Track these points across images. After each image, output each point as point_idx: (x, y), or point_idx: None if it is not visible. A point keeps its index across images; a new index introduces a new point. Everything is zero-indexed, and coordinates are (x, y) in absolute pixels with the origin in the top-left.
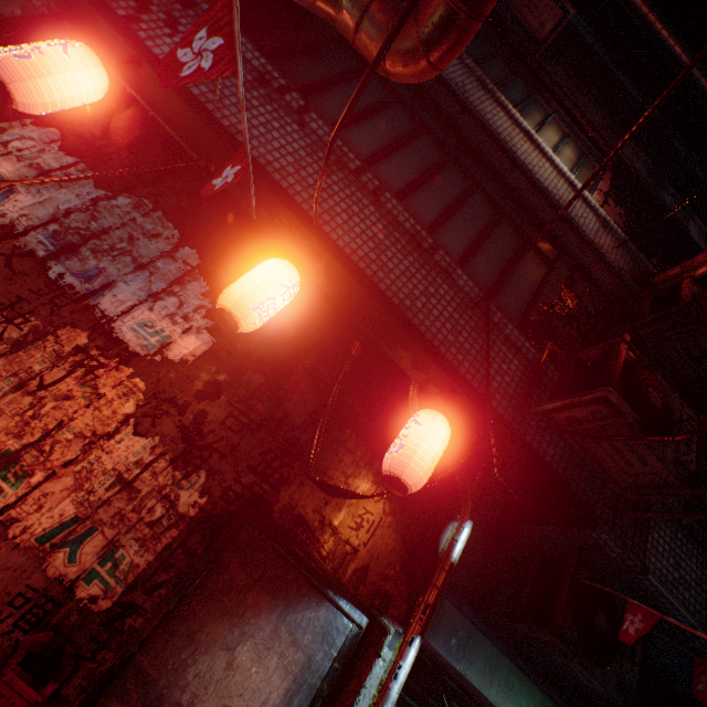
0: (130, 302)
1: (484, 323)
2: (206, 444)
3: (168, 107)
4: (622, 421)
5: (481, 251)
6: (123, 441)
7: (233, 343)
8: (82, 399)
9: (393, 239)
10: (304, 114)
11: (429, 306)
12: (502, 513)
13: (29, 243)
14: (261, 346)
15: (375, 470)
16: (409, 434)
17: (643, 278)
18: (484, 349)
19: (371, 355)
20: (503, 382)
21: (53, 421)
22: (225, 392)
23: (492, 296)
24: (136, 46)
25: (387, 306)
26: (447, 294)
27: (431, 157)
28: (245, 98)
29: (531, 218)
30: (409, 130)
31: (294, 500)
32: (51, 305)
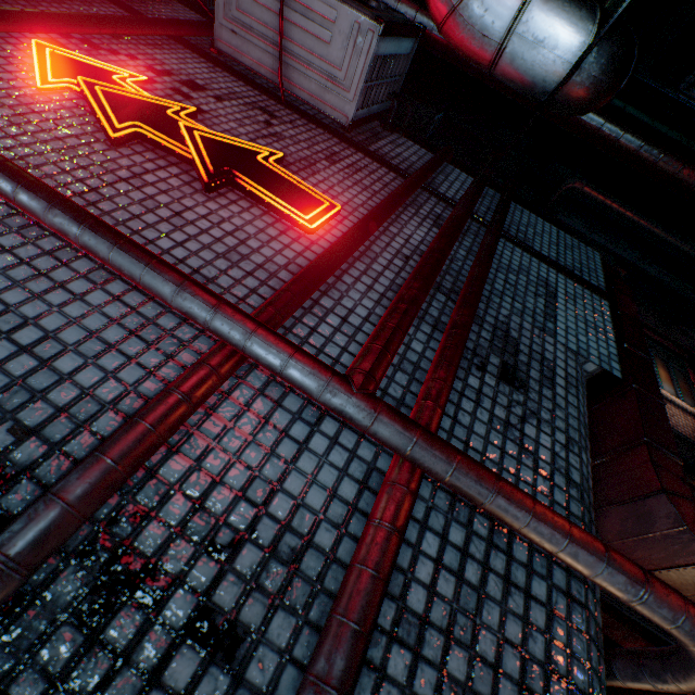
0: None
1: None
2: None
3: None
4: None
5: None
6: None
7: None
8: None
9: None
10: None
11: None
12: None
13: None
14: None
15: None
16: None
17: None
18: None
19: None
20: None
21: None
22: None
23: None
24: None
25: None
26: None
27: None
28: None
29: None
30: None
31: None
32: None
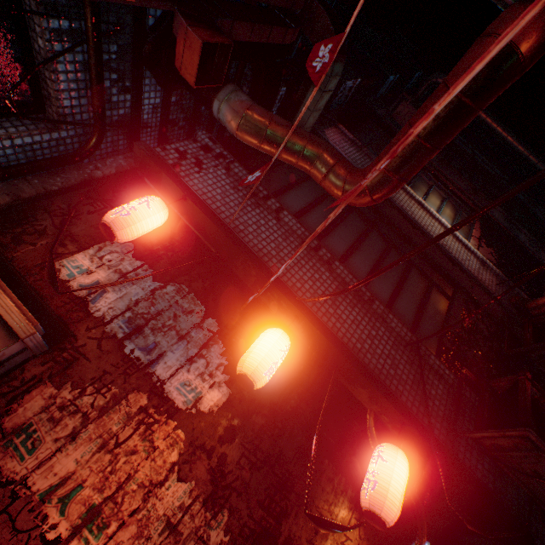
0: (175, 366)
1: (413, 355)
2: (226, 483)
3: (199, 222)
4: (542, 455)
5: (401, 294)
6: (170, 487)
7: (242, 391)
8: (143, 452)
9: (343, 295)
10: (279, 212)
11: (373, 346)
12: (443, 520)
13: (113, 329)
14: (260, 391)
15: (349, 495)
16: (378, 469)
17: (519, 304)
18: (416, 378)
19: (336, 390)
20: (434, 406)
21: (124, 474)
22: (238, 435)
23: (414, 330)
24: (184, 189)
25: (349, 357)
26: (385, 334)
27: (359, 227)
28: (243, 206)
29: (432, 264)
30: (343, 210)
31: (292, 532)
32: (124, 374)
